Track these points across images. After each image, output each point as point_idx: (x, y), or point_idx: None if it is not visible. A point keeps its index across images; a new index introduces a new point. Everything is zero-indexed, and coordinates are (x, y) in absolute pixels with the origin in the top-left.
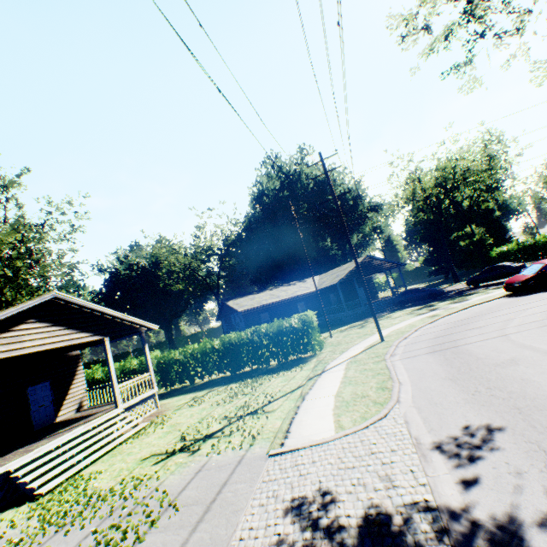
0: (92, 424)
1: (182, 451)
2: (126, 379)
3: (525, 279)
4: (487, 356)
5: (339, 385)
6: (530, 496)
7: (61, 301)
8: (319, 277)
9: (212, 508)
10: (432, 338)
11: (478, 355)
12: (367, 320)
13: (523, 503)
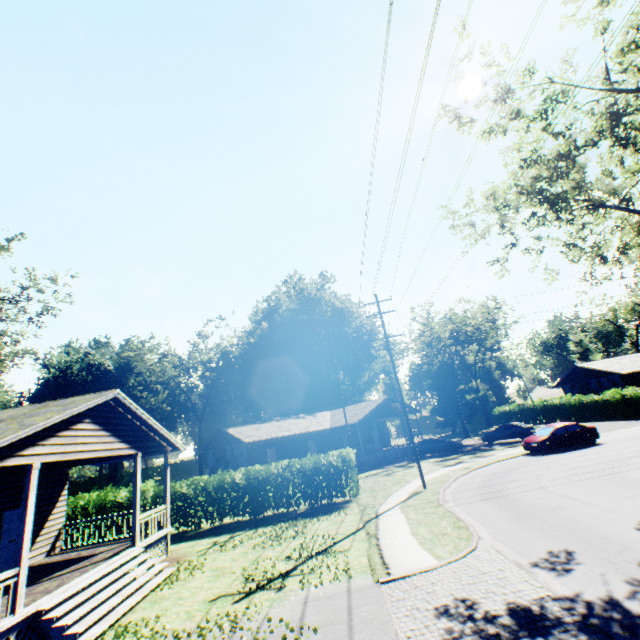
0: (114, 562)
1: (262, 589)
2: (129, 512)
3: (541, 439)
4: (537, 503)
5: (409, 525)
6: (615, 585)
7: (113, 402)
8: (330, 412)
9: (354, 624)
10: (476, 488)
11: (528, 502)
12: (387, 467)
13: (613, 589)
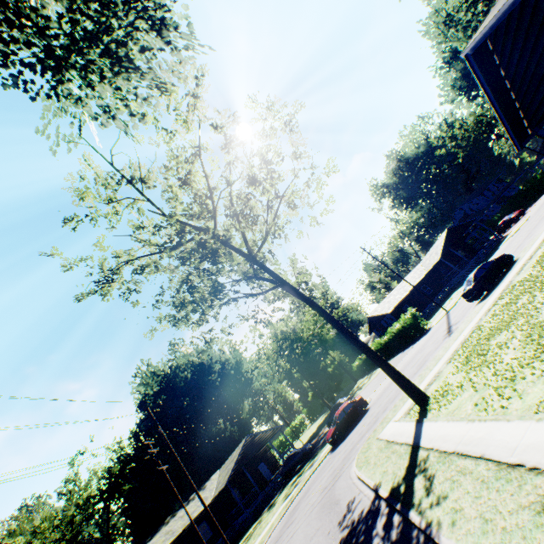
0: None
1: None
2: None
3: (332, 432)
4: None
5: None
6: None
7: None
8: (219, 472)
9: None
10: None
11: None
12: (262, 514)
13: None
